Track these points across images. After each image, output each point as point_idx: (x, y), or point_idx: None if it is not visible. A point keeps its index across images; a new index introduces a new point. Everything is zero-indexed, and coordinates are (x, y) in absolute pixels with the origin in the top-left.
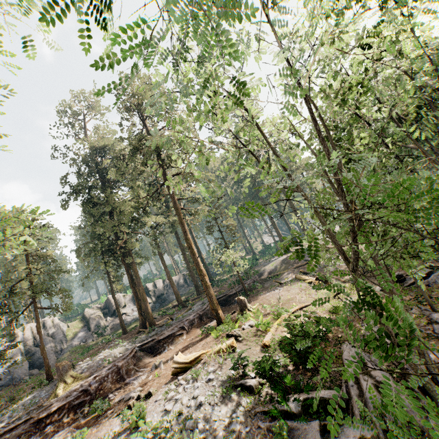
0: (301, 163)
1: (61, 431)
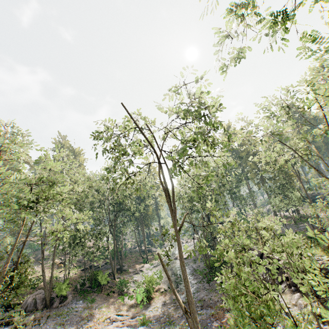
0: None
1: None
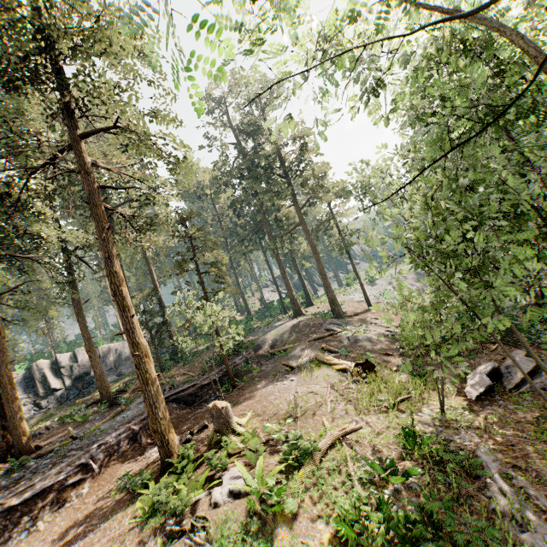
0: (334, 184)
1: None
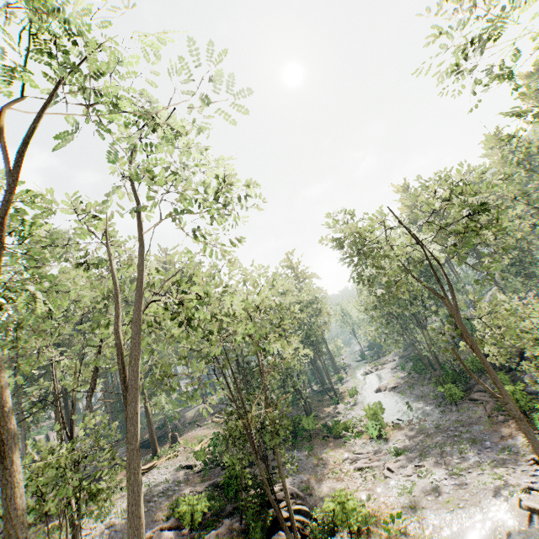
0: None
1: (53, 522)
